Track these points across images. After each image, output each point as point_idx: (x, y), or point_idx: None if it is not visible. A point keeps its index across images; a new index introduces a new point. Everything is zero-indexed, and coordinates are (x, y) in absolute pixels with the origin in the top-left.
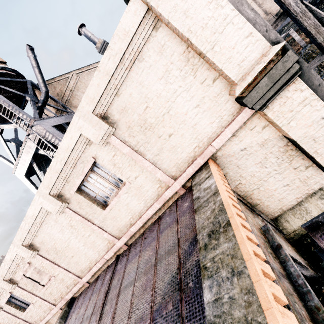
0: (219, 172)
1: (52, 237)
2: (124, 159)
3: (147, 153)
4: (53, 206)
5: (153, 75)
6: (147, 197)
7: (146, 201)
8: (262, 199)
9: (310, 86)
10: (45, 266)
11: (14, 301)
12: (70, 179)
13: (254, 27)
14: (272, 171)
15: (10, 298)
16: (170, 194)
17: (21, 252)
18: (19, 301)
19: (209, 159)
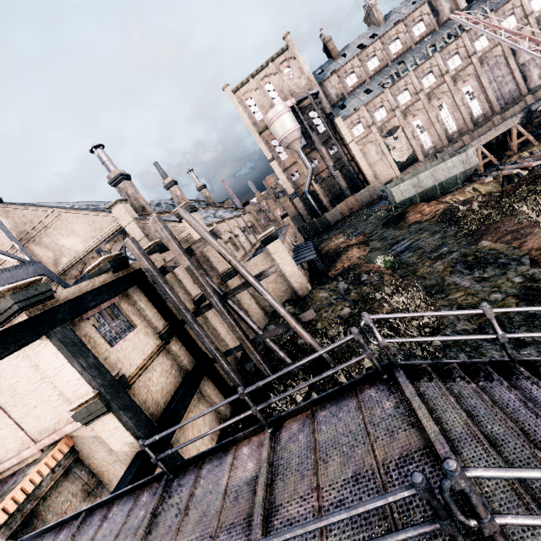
0: (57, 457)
1: None
2: None
3: (13, 413)
4: None
5: (25, 363)
6: (9, 448)
7: (8, 451)
8: (112, 480)
9: (121, 420)
10: None
11: None
12: None
13: (82, 375)
14: (119, 461)
15: None
16: (28, 454)
17: None
18: None
19: (67, 435)
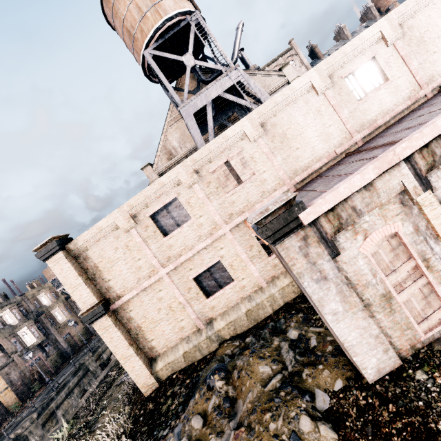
0: None
1: (292, 120)
2: (397, 60)
3: (414, 60)
4: (321, 83)
5: (438, 14)
6: (400, 96)
7: (398, 100)
8: None
9: None
10: (256, 157)
11: (160, 218)
12: (345, 65)
13: None
14: None
15: (158, 212)
16: (423, 94)
17: (248, 129)
18: (171, 217)
19: None
